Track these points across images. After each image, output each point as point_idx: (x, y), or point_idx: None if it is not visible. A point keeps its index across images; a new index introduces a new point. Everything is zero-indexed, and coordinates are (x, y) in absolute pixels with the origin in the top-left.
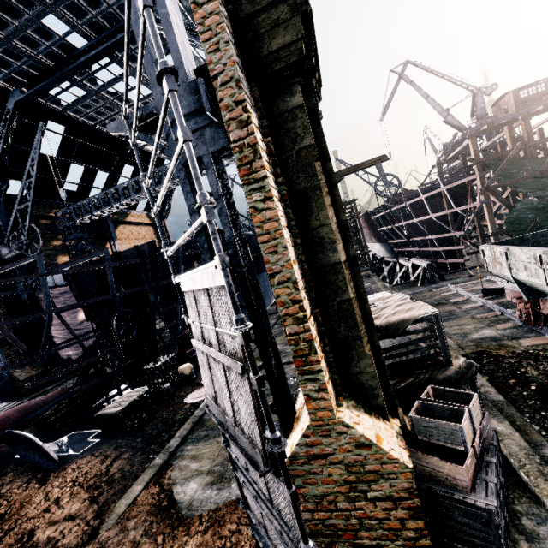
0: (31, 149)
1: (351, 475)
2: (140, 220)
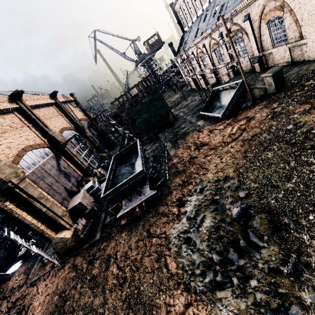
0: None
1: (63, 243)
2: None
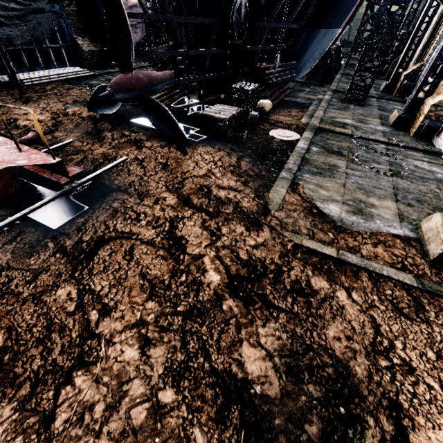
0: None
1: None
2: None
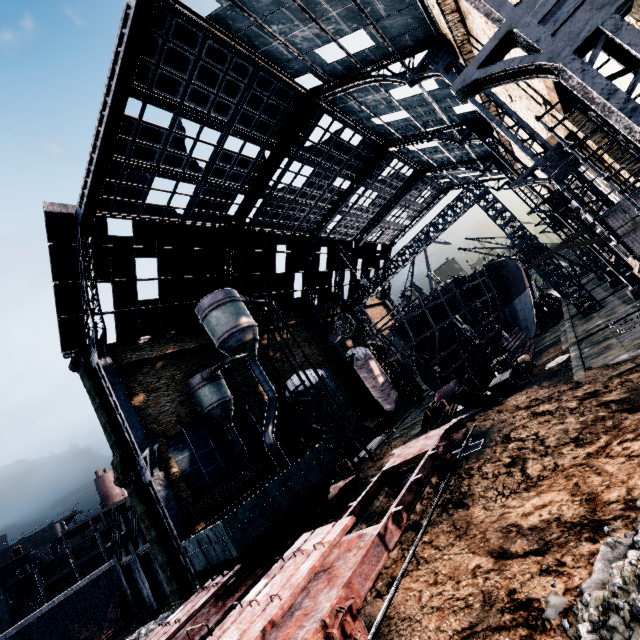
0: (316, 271)
1: None
2: (373, 302)
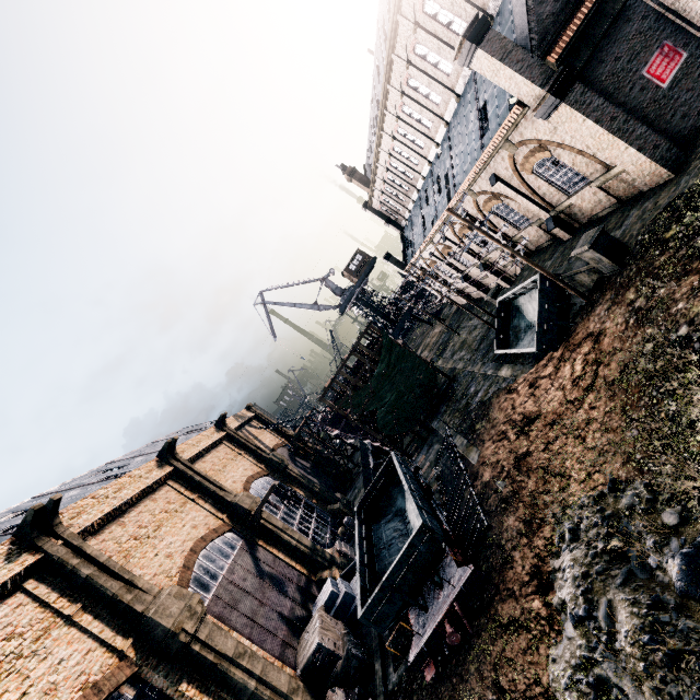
0: None
1: None
2: None
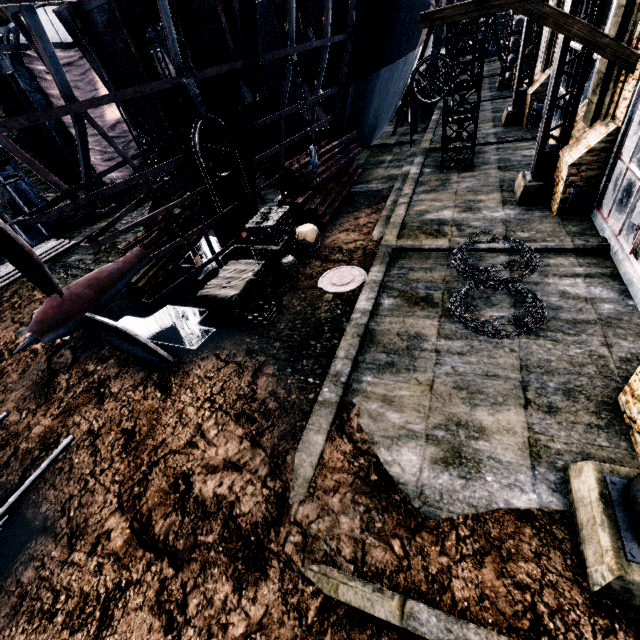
0: None
1: None
2: None
